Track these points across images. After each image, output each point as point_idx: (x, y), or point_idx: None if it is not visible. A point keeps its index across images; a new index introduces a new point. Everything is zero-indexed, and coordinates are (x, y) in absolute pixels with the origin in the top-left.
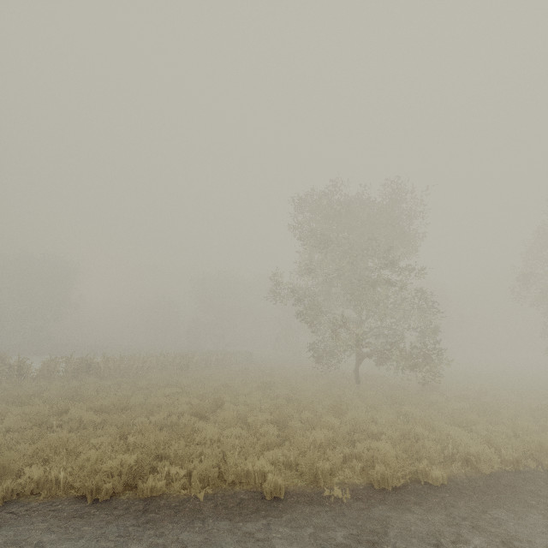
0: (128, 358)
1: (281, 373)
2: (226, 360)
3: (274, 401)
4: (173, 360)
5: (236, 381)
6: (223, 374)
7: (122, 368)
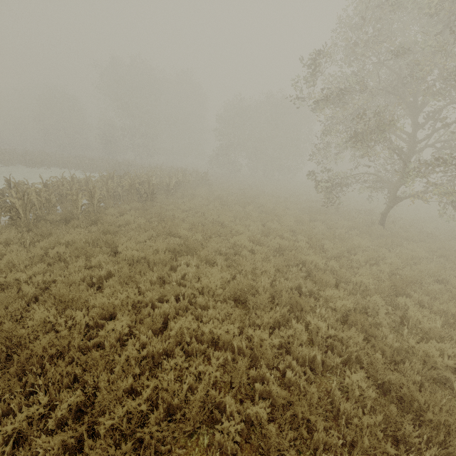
0: (57, 184)
1: (284, 210)
2: (184, 183)
3: (437, 307)
4: (130, 188)
5: (251, 227)
6: (224, 216)
7: (54, 202)
